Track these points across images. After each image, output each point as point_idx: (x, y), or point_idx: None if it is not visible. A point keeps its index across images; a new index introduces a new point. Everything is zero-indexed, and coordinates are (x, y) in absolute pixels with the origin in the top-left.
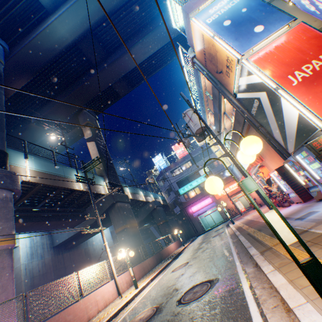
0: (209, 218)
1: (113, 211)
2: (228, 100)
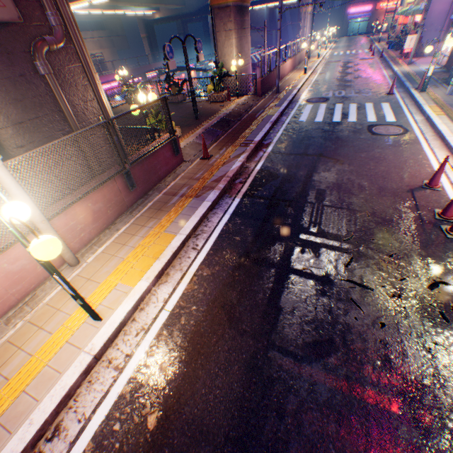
0: (355, 26)
1: None
2: None
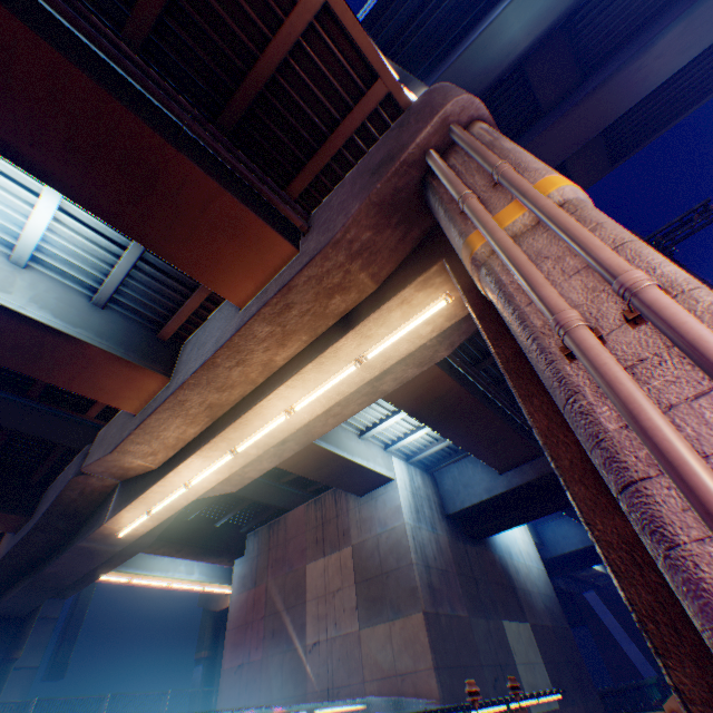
0: None
1: None
2: None
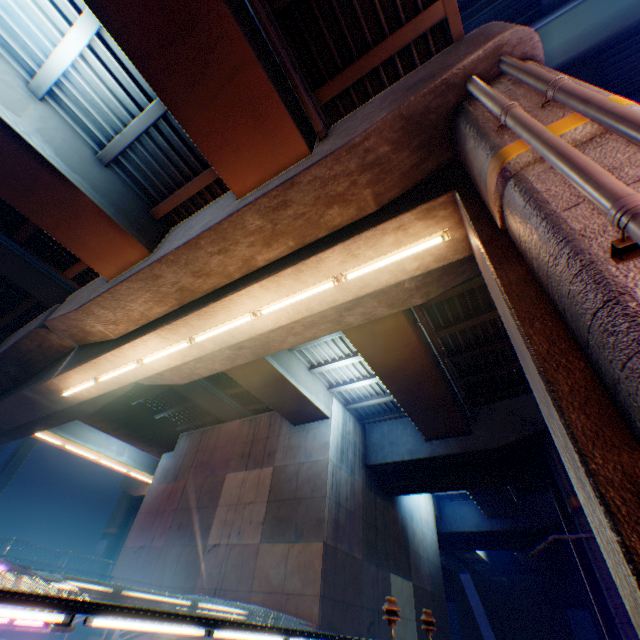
0: None
1: None
2: None
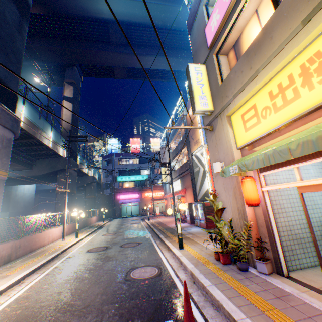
0: (129, 208)
1: (64, 174)
2: (188, 154)
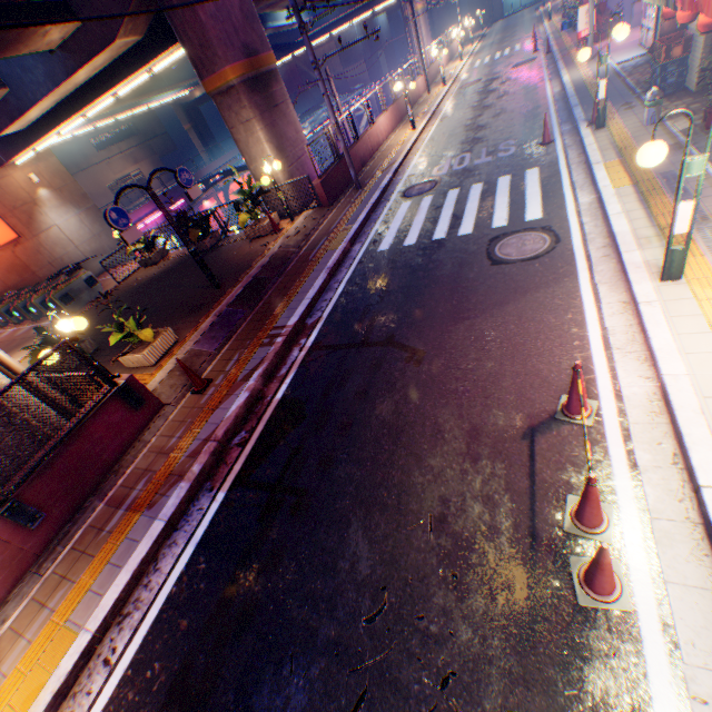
0: None
1: None
2: None
